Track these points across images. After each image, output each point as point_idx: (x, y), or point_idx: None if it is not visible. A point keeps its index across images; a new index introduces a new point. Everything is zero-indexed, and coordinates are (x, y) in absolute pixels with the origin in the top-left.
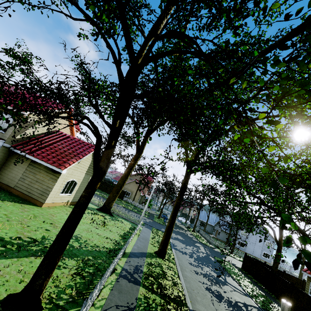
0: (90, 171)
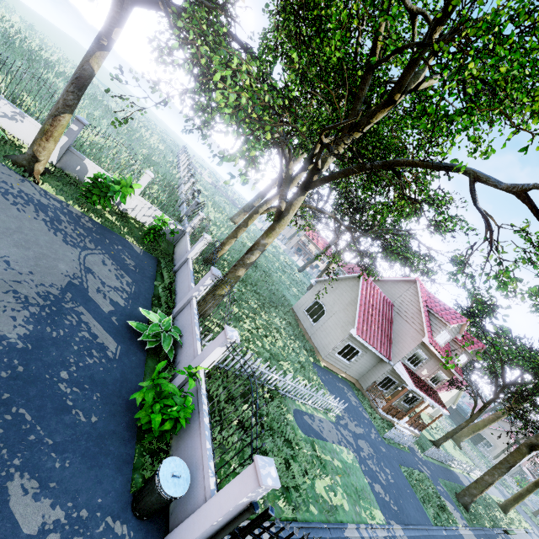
0: (453, 398)
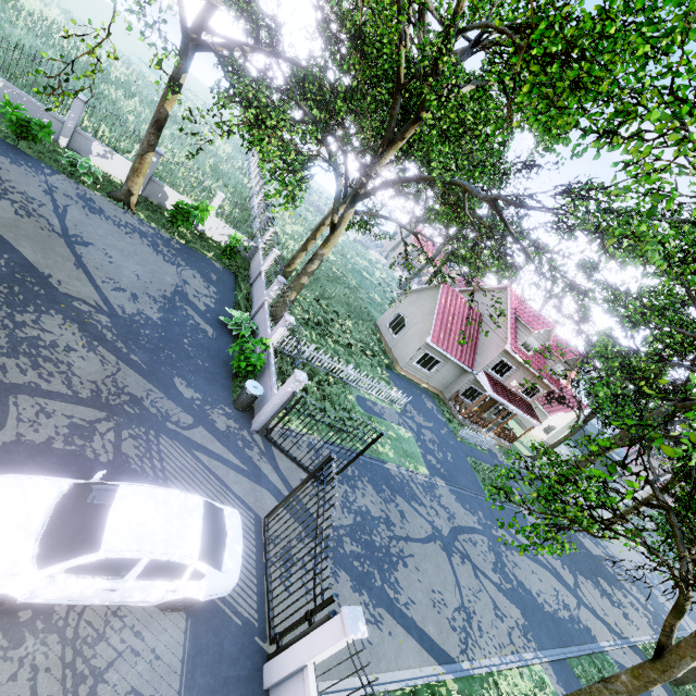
0: (571, 424)
